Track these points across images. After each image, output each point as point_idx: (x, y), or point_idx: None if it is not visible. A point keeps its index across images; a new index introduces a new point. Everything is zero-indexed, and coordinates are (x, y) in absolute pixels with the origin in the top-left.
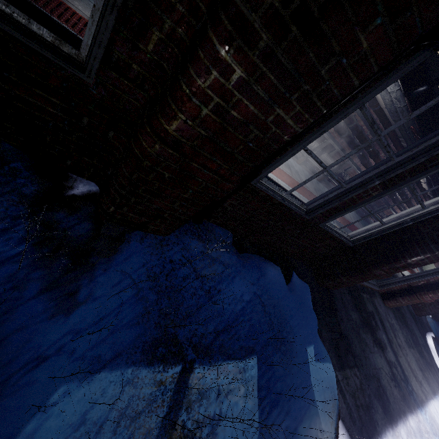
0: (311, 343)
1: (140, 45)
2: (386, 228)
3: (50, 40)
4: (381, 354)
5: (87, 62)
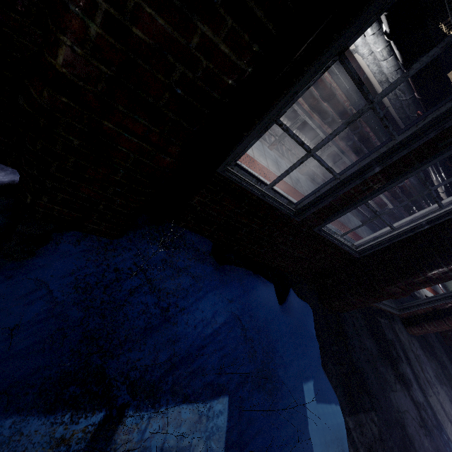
0: (309, 380)
1: None
2: (397, 234)
3: None
4: (405, 392)
5: None
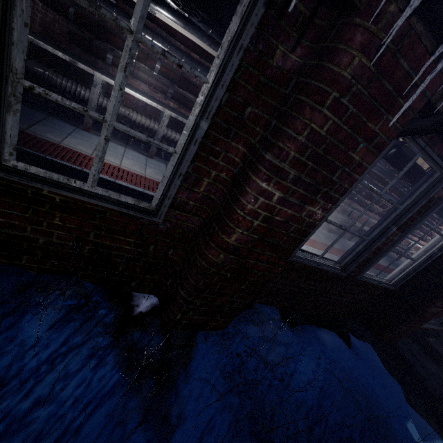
0: (408, 416)
1: (195, 189)
2: (419, 264)
3: (132, 203)
4: None
5: (157, 209)
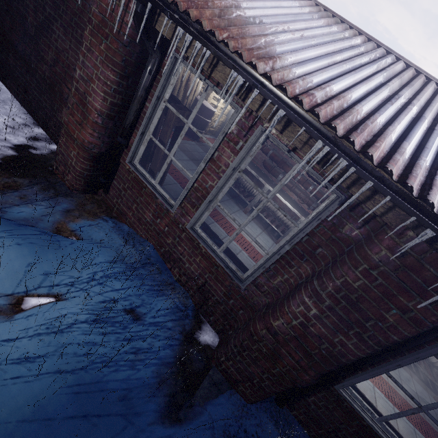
0: None
1: (271, 280)
2: None
3: (234, 269)
4: None
5: (245, 279)
